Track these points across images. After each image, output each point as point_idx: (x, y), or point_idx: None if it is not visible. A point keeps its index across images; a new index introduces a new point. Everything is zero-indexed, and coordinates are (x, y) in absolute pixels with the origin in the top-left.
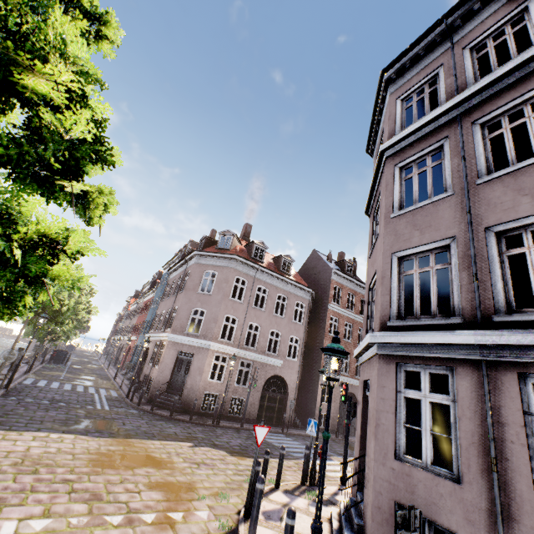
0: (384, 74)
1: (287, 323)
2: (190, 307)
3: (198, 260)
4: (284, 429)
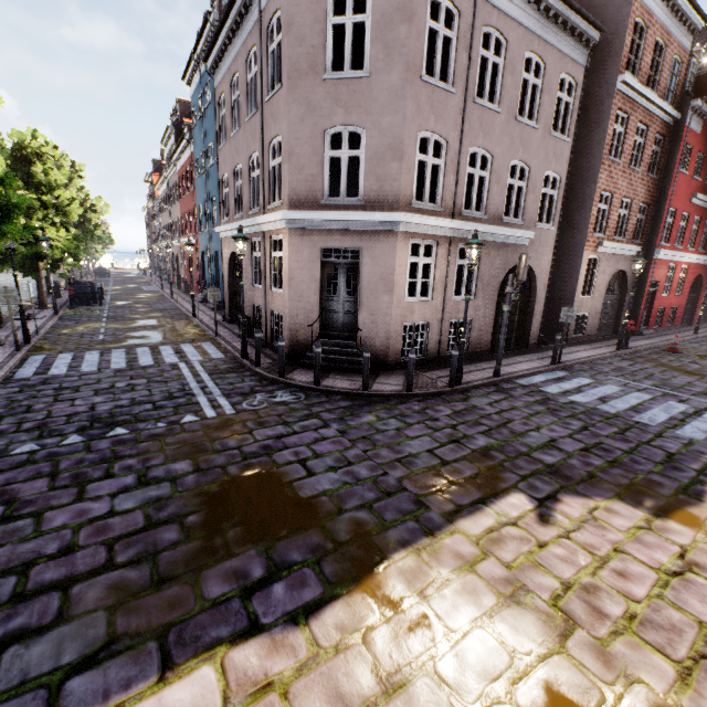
0: None
1: (541, 140)
2: (317, 129)
3: None
4: (541, 356)
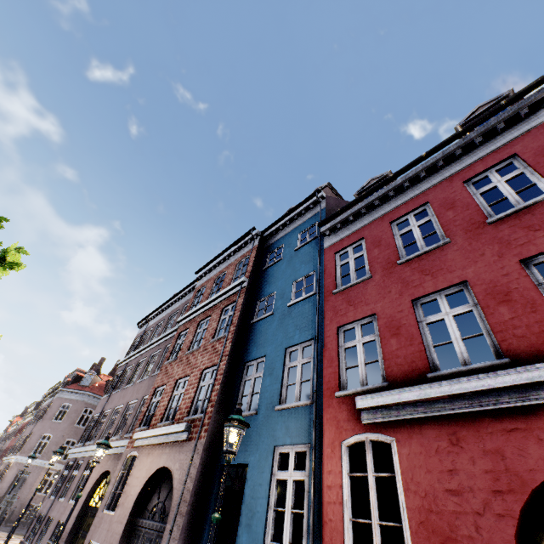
0: (138, 324)
1: None
2: (42, 433)
3: (61, 395)
4: None
